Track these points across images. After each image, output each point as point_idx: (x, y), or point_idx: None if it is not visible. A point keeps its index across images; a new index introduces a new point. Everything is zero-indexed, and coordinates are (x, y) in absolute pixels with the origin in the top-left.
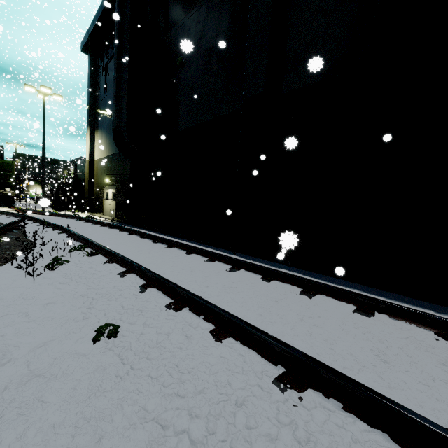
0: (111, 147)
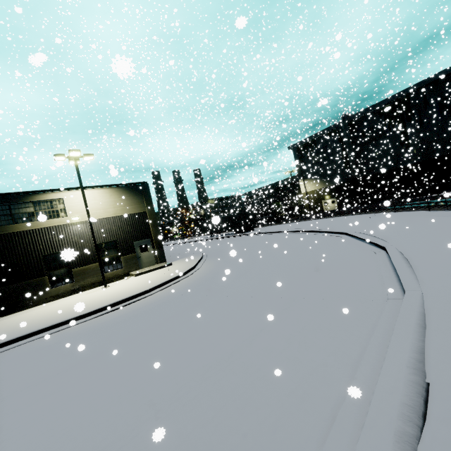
0: (326, 184)
